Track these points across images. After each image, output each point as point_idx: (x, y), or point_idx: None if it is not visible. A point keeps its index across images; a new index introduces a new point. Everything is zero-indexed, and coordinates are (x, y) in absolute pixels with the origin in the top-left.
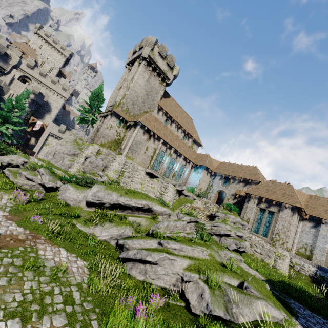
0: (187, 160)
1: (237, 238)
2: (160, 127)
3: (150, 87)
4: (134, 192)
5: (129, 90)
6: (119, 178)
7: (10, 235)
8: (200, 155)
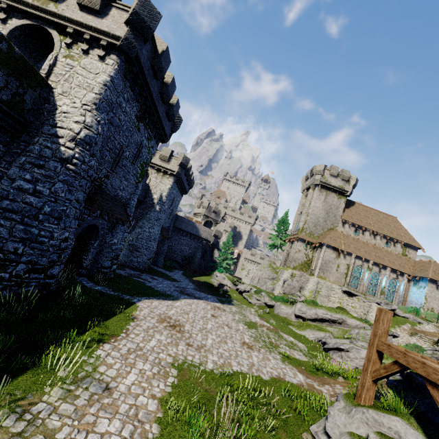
0: (398, 272)
1: None
2: (349, 242)
3: (329, 205)
4: (328, 308)
5: (309, 215)
6: (315, 297)
7: (267, 326)
8: (419, 262)
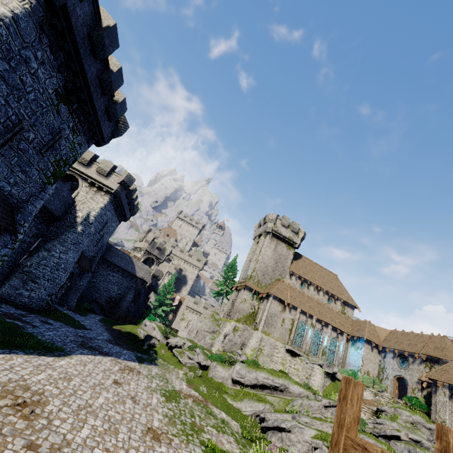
0: (338, 331)
1: (411, 443)
2: (295, 294)
3: (278, 255)
4: (270, 371)
5: (259, 263)
6: (257, 356)
7: (194, 396)
8: (356, 321)
